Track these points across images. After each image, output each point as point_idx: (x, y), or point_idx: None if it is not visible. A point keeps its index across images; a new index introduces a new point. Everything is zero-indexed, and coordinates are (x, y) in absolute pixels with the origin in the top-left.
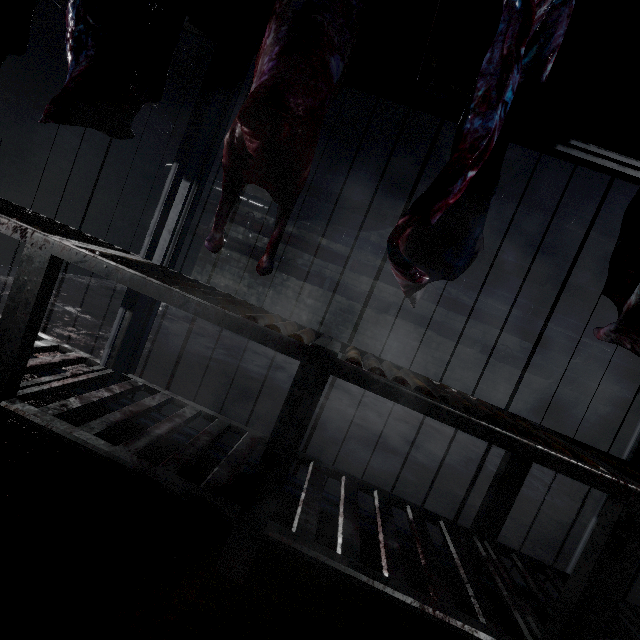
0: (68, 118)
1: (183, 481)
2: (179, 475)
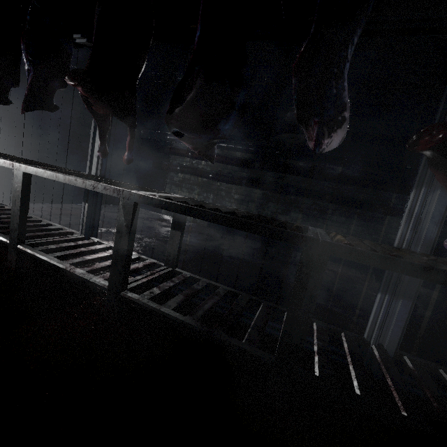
0: (27, 107)
1: (88, 274)
2: (89, 272)
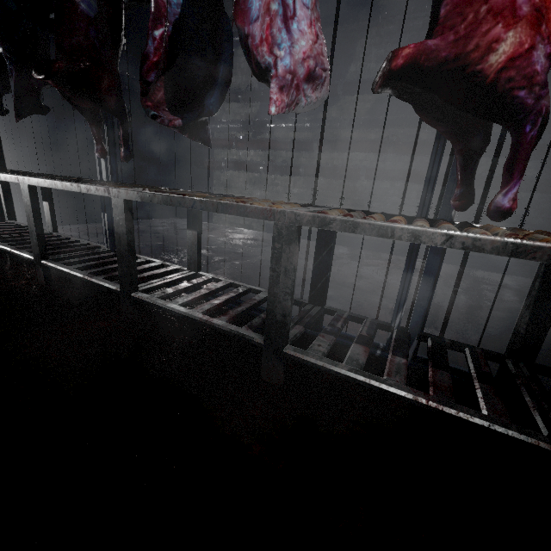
0: (19, 114)
1: (104, 280)
2: (106, 279)
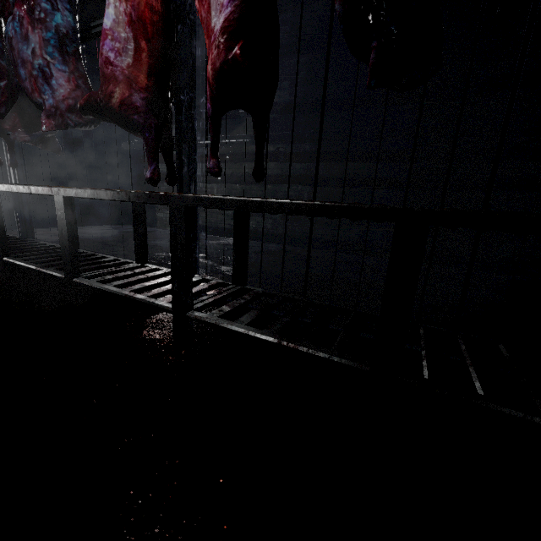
0: None
1: None
2: None
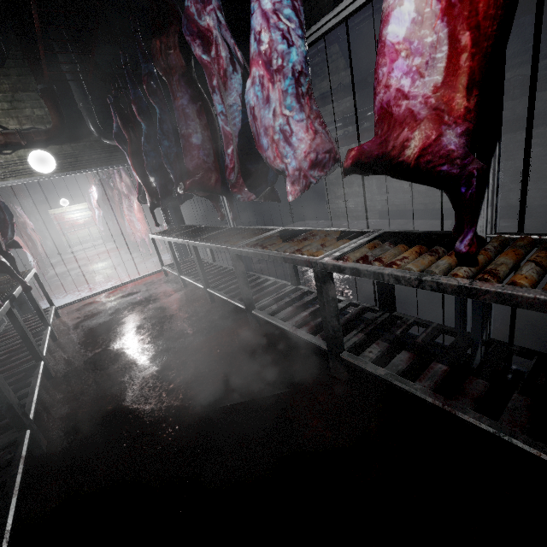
0: (182, 202)
1: (237, 301)
2: (239, 300)
